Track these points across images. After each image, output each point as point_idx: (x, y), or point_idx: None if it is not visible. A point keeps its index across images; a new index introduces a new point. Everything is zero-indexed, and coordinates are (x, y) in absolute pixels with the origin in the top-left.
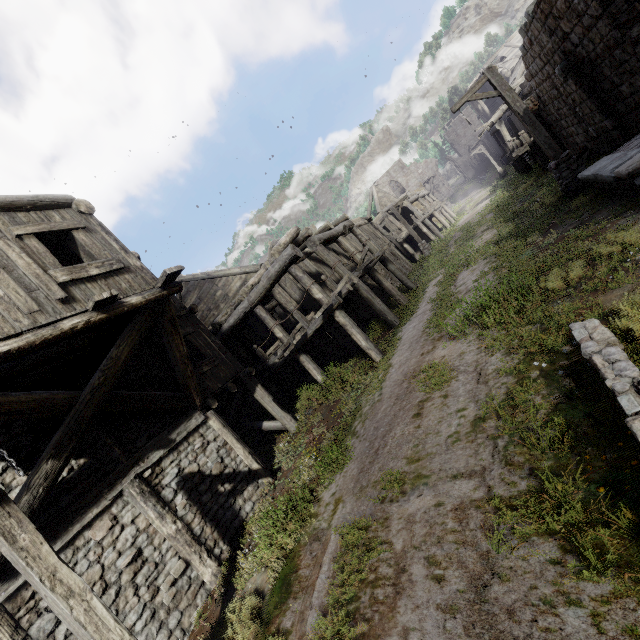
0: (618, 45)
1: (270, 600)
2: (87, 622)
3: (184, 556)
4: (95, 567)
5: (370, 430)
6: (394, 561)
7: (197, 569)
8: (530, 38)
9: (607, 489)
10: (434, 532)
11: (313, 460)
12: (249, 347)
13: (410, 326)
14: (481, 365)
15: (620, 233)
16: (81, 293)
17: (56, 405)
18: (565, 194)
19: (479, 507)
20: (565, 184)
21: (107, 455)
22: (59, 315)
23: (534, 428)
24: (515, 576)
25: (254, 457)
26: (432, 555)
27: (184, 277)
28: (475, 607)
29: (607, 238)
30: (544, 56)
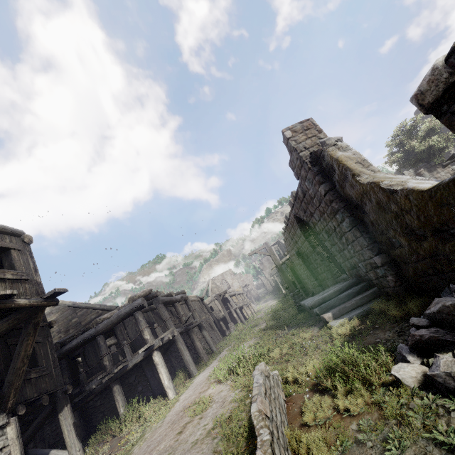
0: (313, 252)
1: None
2: None
3: None
4: None
5: (144, 447)
6: None
7: None
8: (286, 237)
9: None
10: None
11: None
12: (75, 373)
13: (201, 374)
14: (226, 397)
15: (307, 334)
16: None
17: None
18: (298, 311)
19: None
20: (297, 306)
21: None
22: None
23: (234, 430)
24: None
25: None
26: None
27: None
28: None
29: (300, 335)
30: (291, 246)
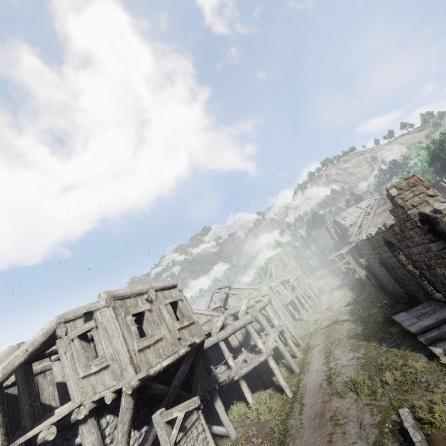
0: (401, 268)
1: None
2: None
3: None
4: None
5: (302, 445)
6: None
7: None
8: (364, 243)
9: None
10: None
11: None
12: None
13: (310, 378)
14: (360, 418)
15: (414, 361)
16: (182, 334)
17: (164, 393)
18: (387, 320)
19: None
20: (386, 316)
21: None
22: (177, 346)
23: None
24: None
25: None
26: None
27: None
28: None
29: (409, 363)
30: (370, 252)
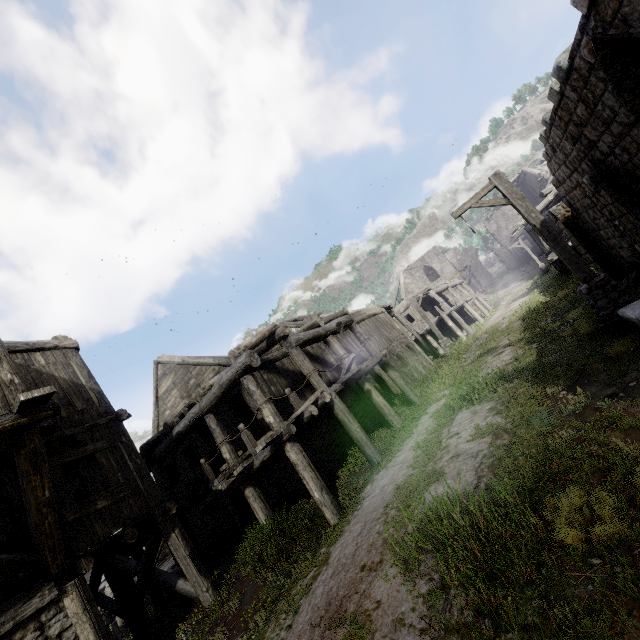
0: None
1: None
2: None
3: None
4: None
5: None
6: None
7: None
8: (552, 145)
9: None
10: None
11: None
12: (214, 449)
13: (379, 483)
14: None
15: None
16: None
17: None
18: (604, 326)
19: None
20: (602, 315)
21: None
22: None
23: None
24: None
25: None
26: None
27: (162, 358)
28: None
29: None
30: (570, 163)
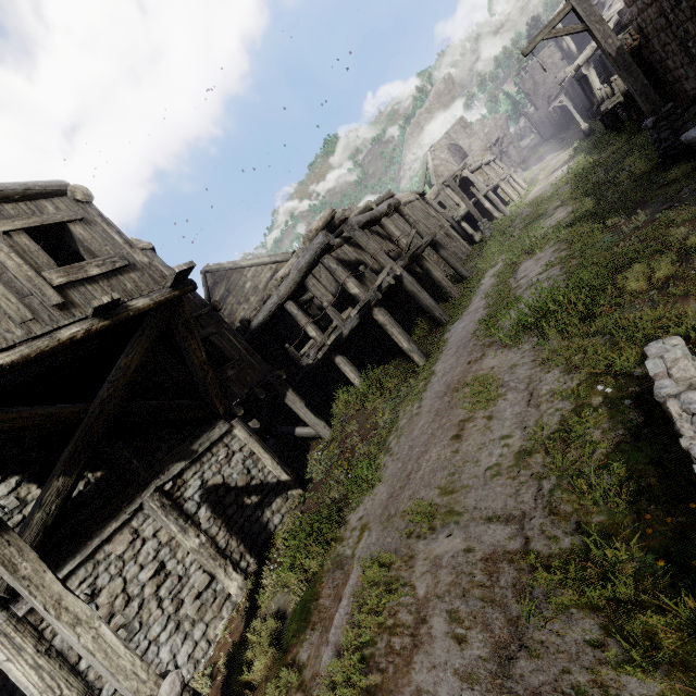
0: None
1: (291, 624)
2: (96, 649)
3: (209, 569)
4: (117, 580)
5: (404, 449)
6: (415, 608)
7: (222, 582)
8: None
9: (669, 562)
10: (460, 582)
11: (344, 475)
12: (283, 344)
13: (459, 326)
14: (534, 383)
15: None
16: (80, 297)
17: (63, 420)
18: (662, 161)
19: (513, 561)
20: (663, 148)
21: (125, 468)
22: (56, 323)
23: (588, 471)
24: (544, 654)
25: (283, 468)
26: (455, 609)
27: (210, 267)
28: (495, 682)
29: None
30: None
